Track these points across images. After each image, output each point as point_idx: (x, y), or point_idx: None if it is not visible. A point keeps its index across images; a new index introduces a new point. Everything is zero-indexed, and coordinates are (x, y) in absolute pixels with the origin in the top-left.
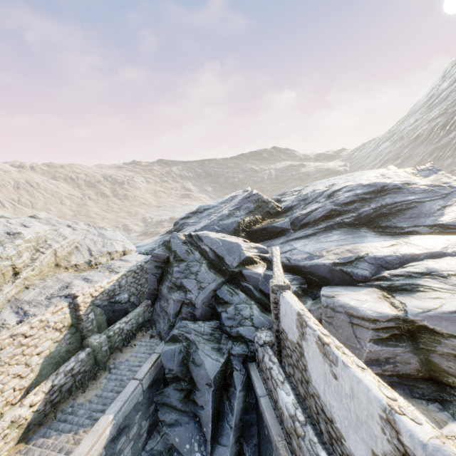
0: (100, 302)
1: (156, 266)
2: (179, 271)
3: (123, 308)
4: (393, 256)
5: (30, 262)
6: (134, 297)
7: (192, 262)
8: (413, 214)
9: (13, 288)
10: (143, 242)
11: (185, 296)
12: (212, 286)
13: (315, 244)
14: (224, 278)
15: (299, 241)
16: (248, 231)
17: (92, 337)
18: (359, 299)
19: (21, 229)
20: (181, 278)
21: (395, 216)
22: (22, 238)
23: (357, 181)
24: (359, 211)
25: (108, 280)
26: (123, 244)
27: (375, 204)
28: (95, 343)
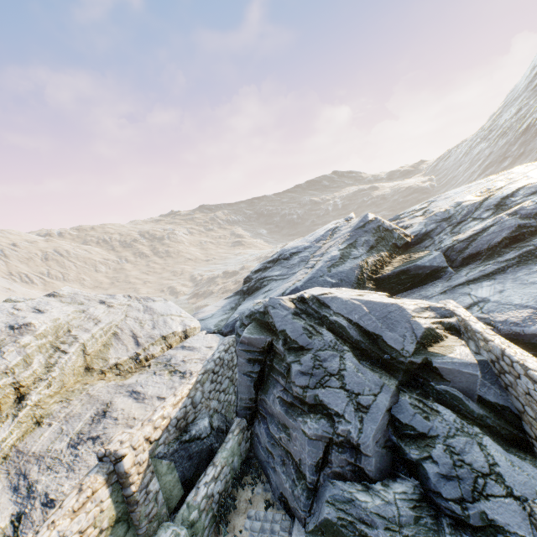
0: (165, 448)
1: (249, 360)
2: (304, 371)
3: (205, 447)
4: None
5: (44, 372)
6: (217, 416)
7: (322, 351)
8: None
9: (14, 430)
10: (206, 312)
11: (332, 428)
12: (383, 400)
13: (521, 287)
14: (393, 377)
15: (477, 285)
16: (376, 279)
17: None
18: None
19: (31, 318)
20: (312, 388)
21: None
22: (32, 332)
23: (536, 177)
24: None
25: (174, 399)
26: (181, 319)
27: None
28: None
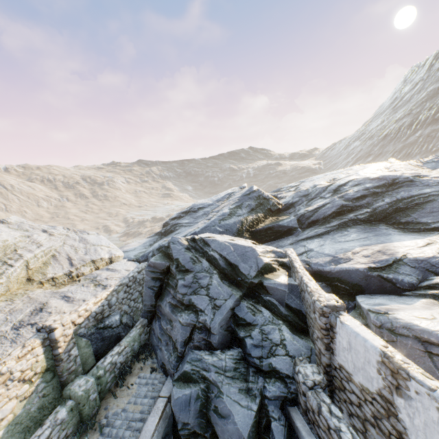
0: (85, 330)
1: (153, 278)
2: (186, 284)
3: (114, 334)
4: (438, 258)
5: None
6: (126, 316)
7: (199, 273)
8: (434, 208)
9: None
10: (130, 246)
11: (197, 318)
12: (230, 303)
13: (333, 244)
14: (240, 291)
15: (311, 241)
16: (252, 232)
17: (75, 382)
18: (425, 317)
19: None
20: (189, 295)
21: (414, 210)
22: None
23: (361, 174)
24: (373, 207)
25: (95, 300)
26: (109, 249)
27: (390, 198)
28: (80, 393)
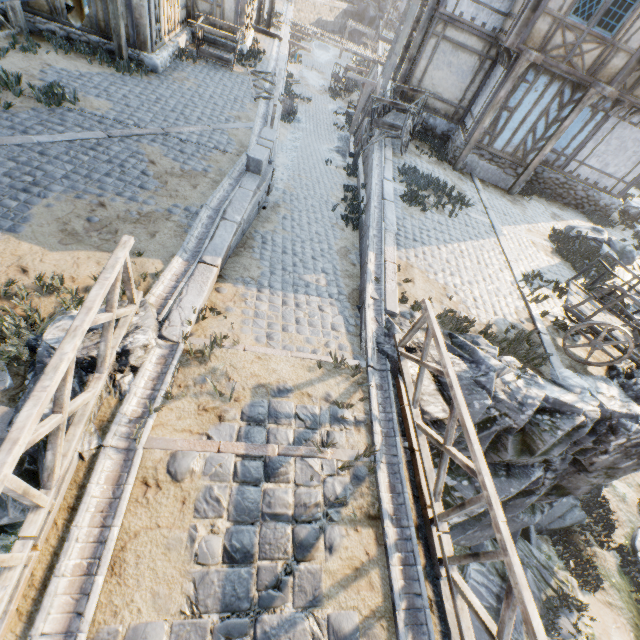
0: None
1: None
2: None
3: None
4: None
5: None
6: None
7: None
8: None
9: None
10: None
11: None
12: None
13: None
14: None
15: None
16: None
17: None
18: None
19: None
20: None
21: None
22: None
23: None
24: None
25: None
26: None
27: None
28: None
